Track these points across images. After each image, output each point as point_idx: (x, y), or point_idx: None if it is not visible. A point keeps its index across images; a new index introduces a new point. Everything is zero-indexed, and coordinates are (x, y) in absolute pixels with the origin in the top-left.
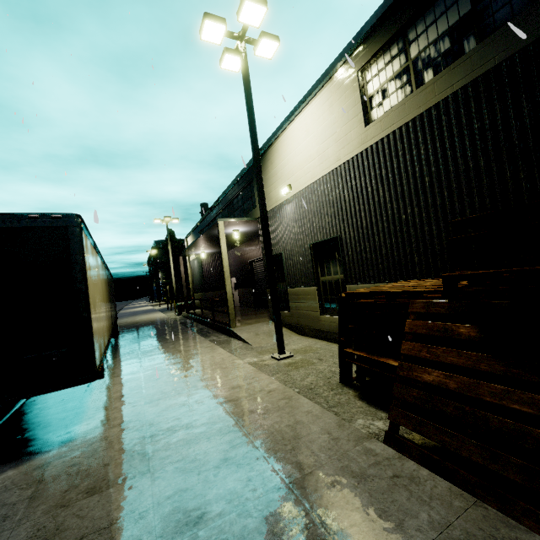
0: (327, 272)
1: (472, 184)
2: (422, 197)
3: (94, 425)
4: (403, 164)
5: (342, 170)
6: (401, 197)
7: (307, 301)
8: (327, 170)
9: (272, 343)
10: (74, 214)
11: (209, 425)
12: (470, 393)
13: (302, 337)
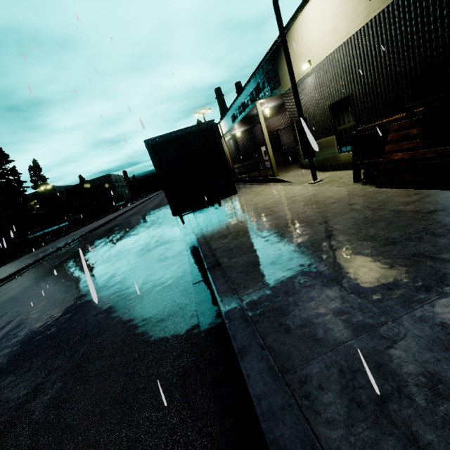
0: (343, 123)
1: (446, 36)
2: (411, 53)
3: (239, 213)
4: (399, 29)
5: (352, 41)
6: (396, 55)
7: (328, 147)
8: (340, 43)
9: (306, 179)
10: (213, 120)
11: (292, 202)
12: (413, 157)
13: (326, 172)
